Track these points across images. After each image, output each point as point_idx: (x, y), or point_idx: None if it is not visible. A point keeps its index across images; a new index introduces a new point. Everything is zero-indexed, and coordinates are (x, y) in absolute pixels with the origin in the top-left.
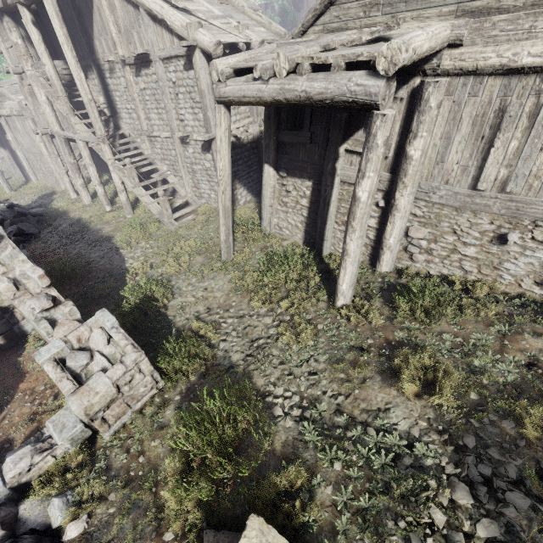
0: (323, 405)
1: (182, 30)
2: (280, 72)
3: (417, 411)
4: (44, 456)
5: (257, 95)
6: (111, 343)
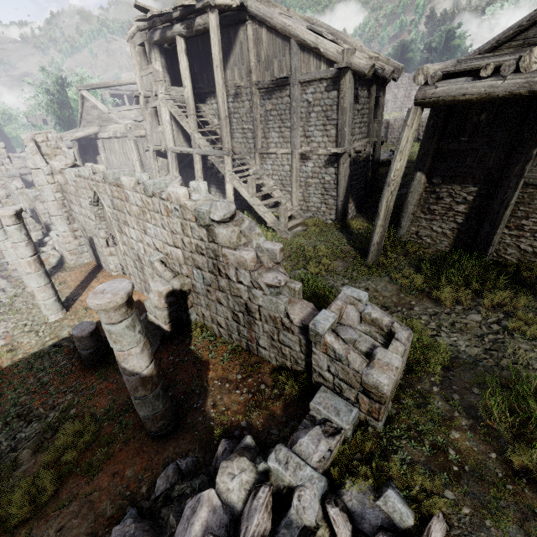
0: None
1: (337, 56)
2: (527, 67)
3: None
4: (338, 441)
5: (486, 91)
6: (362, 321)
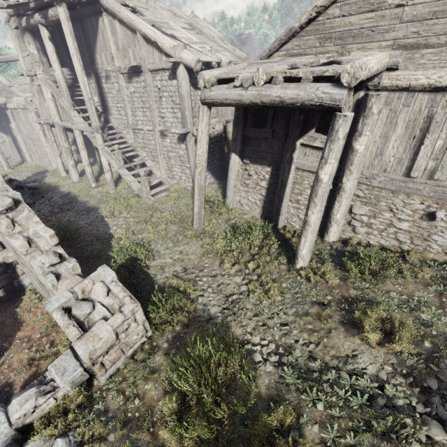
0: (297, 352)
1: (170, 50)
2: (258, 82)
3: (381, 357)
4: (47, 398)
5: (237, 98)
6: (110, 295)
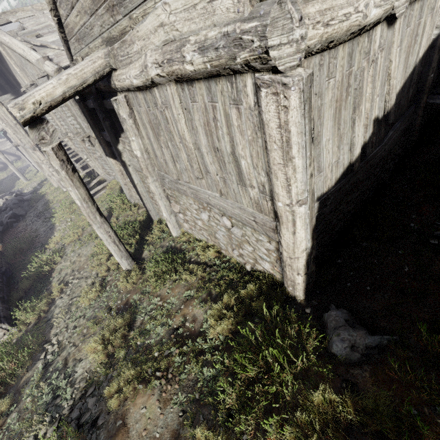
0: (65, 352)
1: (38, 65)
2: None
3: (91, 363)
4: None
5: None
6: None
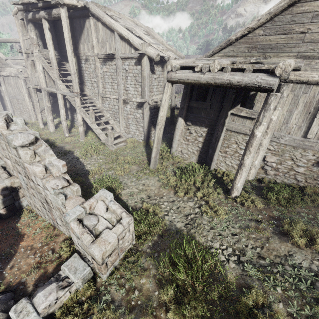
0: (248, 253)
1: (139, 46)
2: (213, 69)
3: (309, 255)
4: (66, 291)
5: (197, 79)
6: (108, 211)
